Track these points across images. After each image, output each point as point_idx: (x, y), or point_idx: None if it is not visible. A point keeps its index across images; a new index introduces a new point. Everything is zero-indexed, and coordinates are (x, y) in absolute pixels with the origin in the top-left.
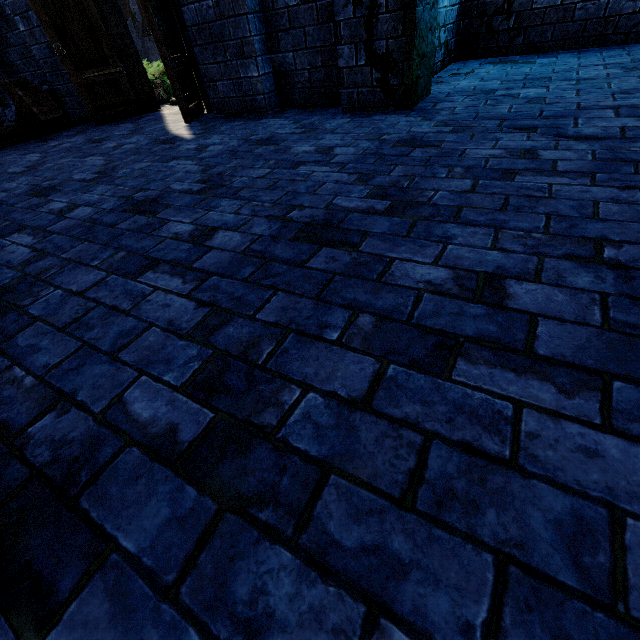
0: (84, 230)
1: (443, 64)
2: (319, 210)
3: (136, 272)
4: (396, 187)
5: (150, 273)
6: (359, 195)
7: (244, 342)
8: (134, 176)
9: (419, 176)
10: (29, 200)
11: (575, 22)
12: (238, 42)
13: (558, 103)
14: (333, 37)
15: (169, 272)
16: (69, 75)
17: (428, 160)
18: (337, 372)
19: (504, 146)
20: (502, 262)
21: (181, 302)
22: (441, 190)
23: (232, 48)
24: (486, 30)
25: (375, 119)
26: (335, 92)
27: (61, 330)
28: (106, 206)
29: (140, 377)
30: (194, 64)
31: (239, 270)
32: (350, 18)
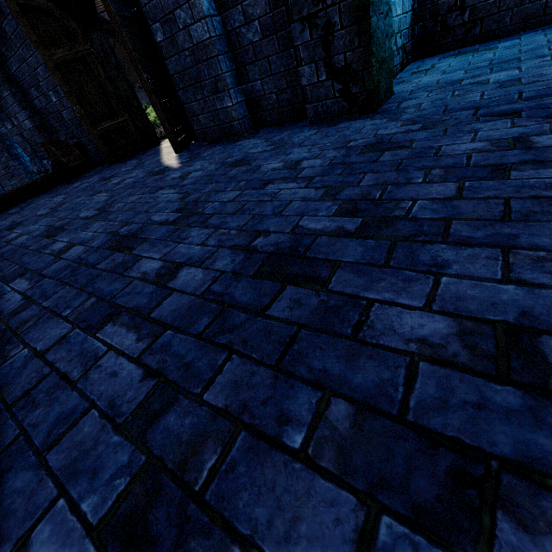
0: (70, 272)
1: (402, 65)
2: (284, 235)
3: (97, 324)
4: (367, 199)
5: (109, 326)
6: (327, 213)
7: (184, 444)
8: (125, 210)
9: (392, 183)
10: (41, 241)
11: (534, 3)
12: (212, 80)
13: (537, 81)
14: (294, 61)
15: (127, 324)
16: (87, 129)
17: (400, 164)
18: (300, 523)
19: (486, 137)
20: (526, 304)
21: (129, 369)
22: (420, 199)
23: (208, 86)
24: (441, 28)
25: (340, 127)
26: (301, 108)
27: (8, 408)
28: (95, 244)
29: (57, 500)
30: (180, 104)
31: (195, 321)
32: (307, 41)
